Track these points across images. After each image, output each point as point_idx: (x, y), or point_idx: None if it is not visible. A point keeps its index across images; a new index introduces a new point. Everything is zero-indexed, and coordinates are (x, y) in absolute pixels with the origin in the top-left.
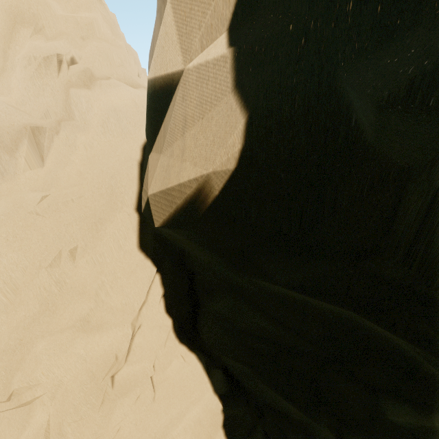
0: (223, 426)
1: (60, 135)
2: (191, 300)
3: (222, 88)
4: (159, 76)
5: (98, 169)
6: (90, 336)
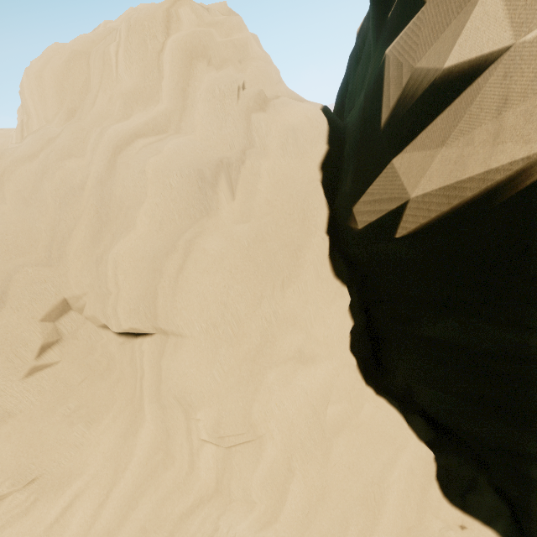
0: (436, 478)
1: (246, 165)
2: (369, 338)
3: None
4: (465, 61)
5: (287, 194)
6: (306, 368)
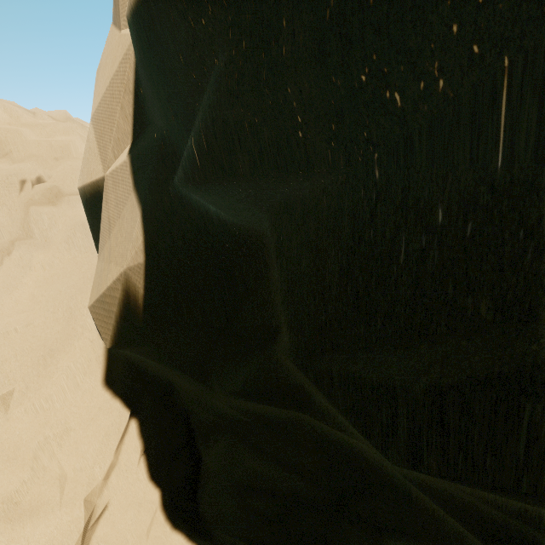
0: None
1: (12, 256)
2: (191, 457)
3: (127, 188)
4: (87, 184)
5: (56, 289)
6: (16, 528)
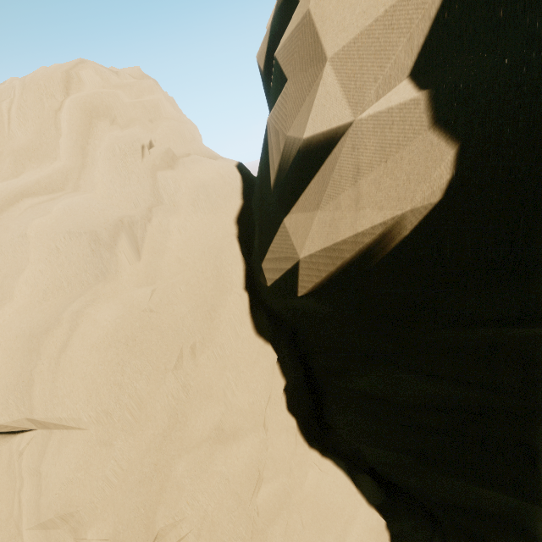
0: None
1: (153, 222)
2: (309, 392)
3: (414, 128)
4: (319, 133)
5: (198, 251)
6: (227, 448)
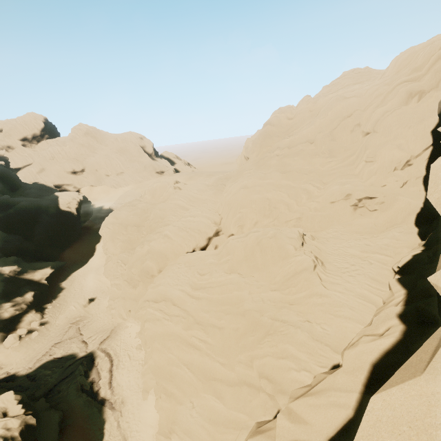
0: (416, 215)
1: (429, 93)
2: None
3: None
4: None
5: (434, 104)
6: (398, 150)
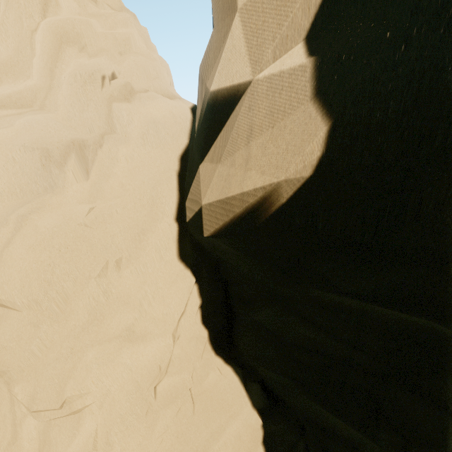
0: (263, 443)
1: (103, 148)
2: (226, 311)
3: (299, 96)
4: (223, 88)
5: (139, 180)
6: (135, 346)
